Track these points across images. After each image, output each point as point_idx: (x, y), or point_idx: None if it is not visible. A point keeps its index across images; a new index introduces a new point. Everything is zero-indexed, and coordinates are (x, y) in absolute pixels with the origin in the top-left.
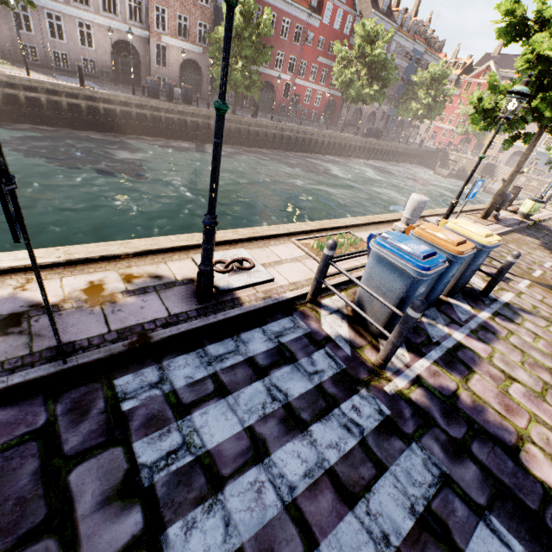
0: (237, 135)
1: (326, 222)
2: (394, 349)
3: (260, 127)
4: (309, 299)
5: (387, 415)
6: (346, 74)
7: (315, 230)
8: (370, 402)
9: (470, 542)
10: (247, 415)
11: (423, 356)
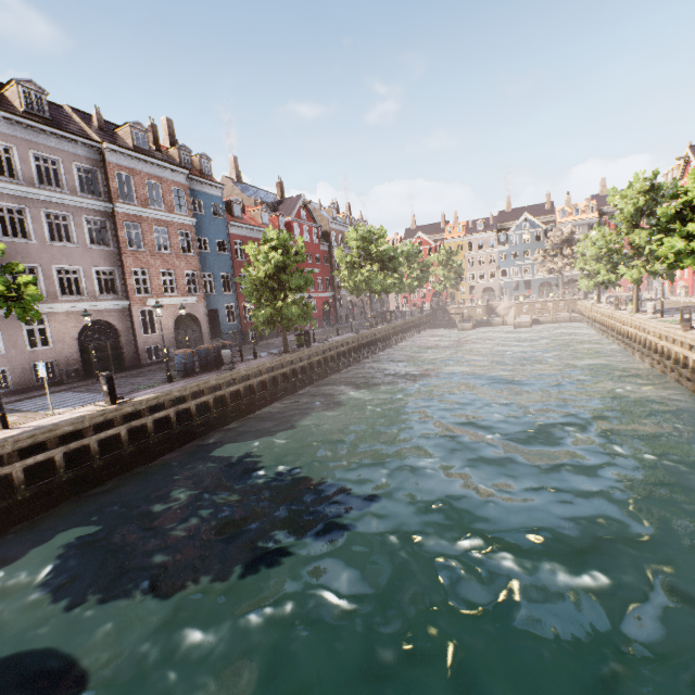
0: (302, 375)
1: None
2: None
3: (319, 354)
4: None
5: None
6: (362, 273)
7: None
8: None
9: None
10: None
11: None
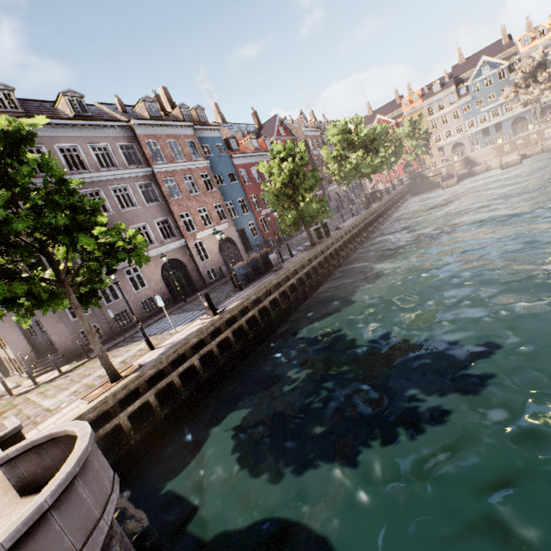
0: (332, 260)
1: None
2: None
3: (338, 240)
4: None
5: None
6: (350, 162)
7: None
8: None
9: None
10: None
11: None
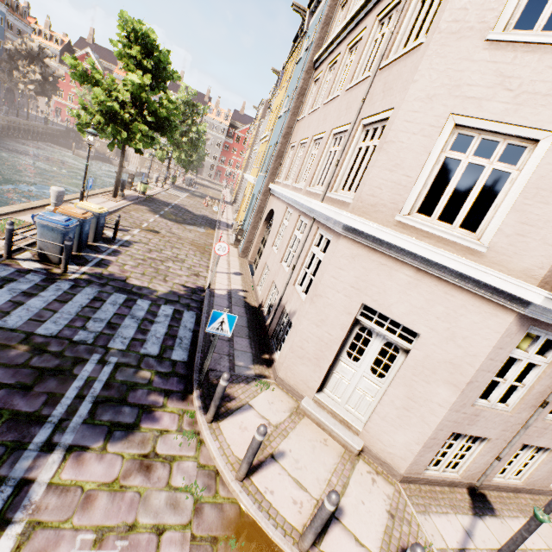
0: None
1: None
2: (67, 262)
3: None
4: (6, 257)
5: (74, 284)
6: None
7: None
8: (64, 283)
9: (109, 298)
10: (5, 298)
11: (86, 266)
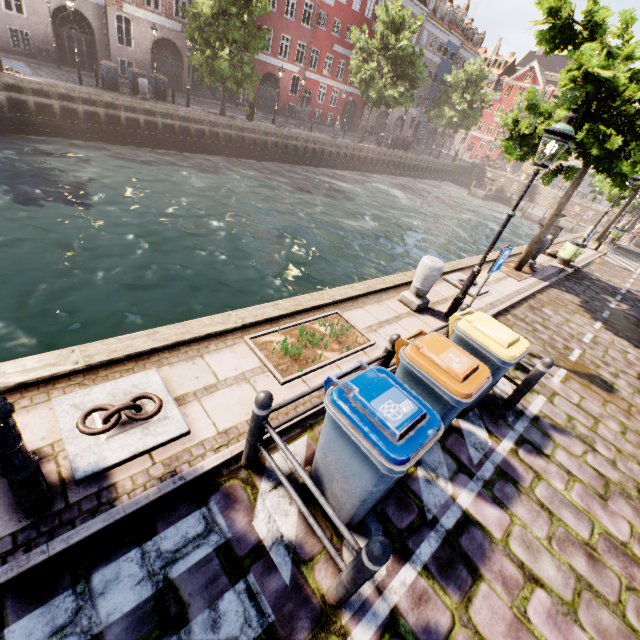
0: (228, 144)
1: (306, 299)
2: (349, 594)
3: (258, 133)
4: (243, 464)
5: None
6: (365, 70)
7: (286, 315)
8: None
9: None
10: None
11: (409, 558)
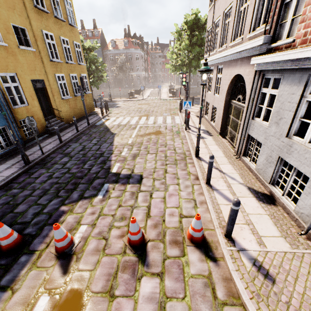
0: None
1: None
2: None
3: None
4: None
5: None
6: None
7: None
8: None
9: None
10: None
11: None
